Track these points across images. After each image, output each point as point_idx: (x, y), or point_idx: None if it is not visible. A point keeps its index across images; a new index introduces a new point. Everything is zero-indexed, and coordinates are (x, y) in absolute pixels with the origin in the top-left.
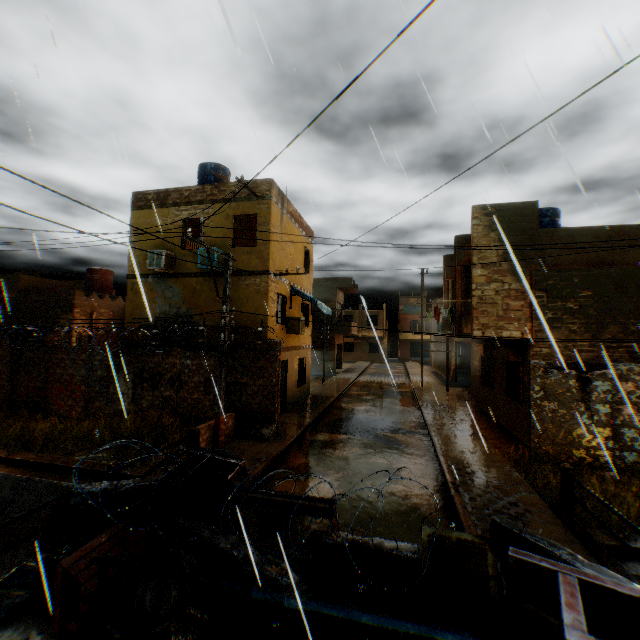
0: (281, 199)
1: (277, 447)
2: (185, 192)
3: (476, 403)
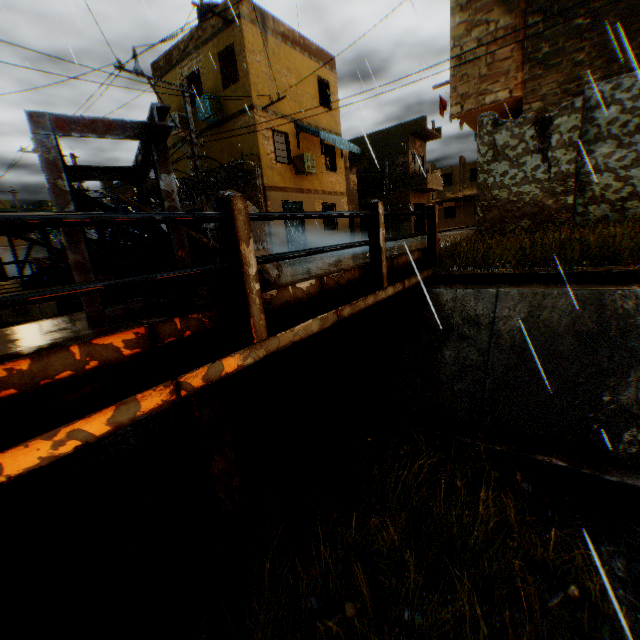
0: (260, 19)
1: None
2: (181, 47)
3: None
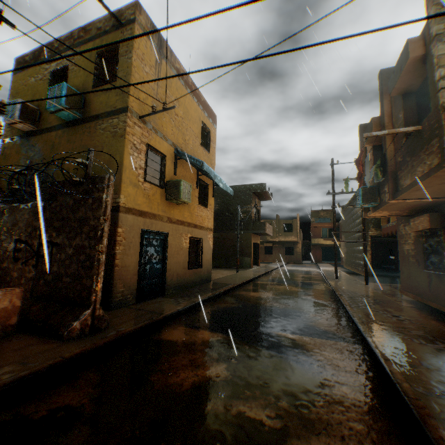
0: (158, 41)
1: (58, 355)
2: (56, 44)
3: (411, 297)
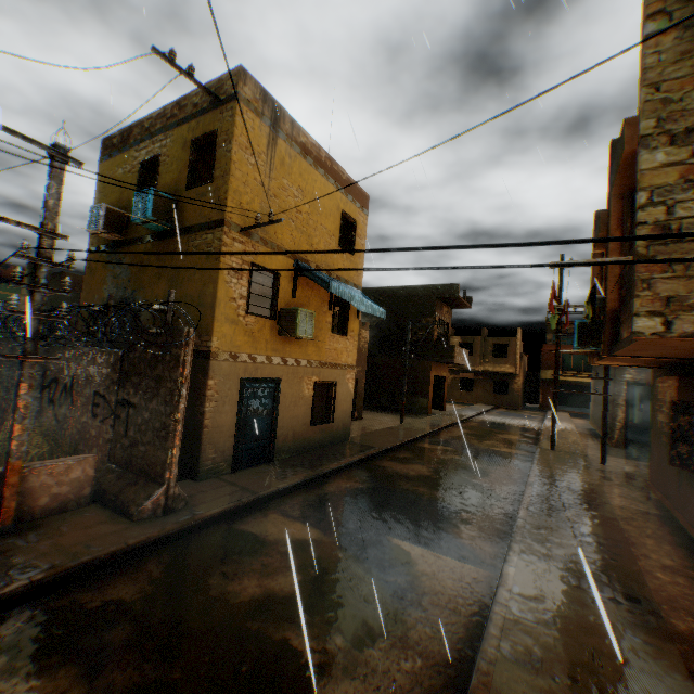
0: (272, 112)
1: (122, 540)
2: (147, 123)
3: (657, 498)
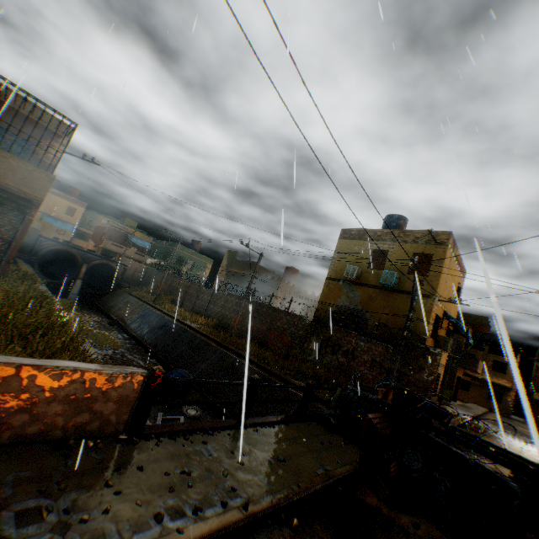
0: (452, 246)
1: None
2: (378, 232)
3: None
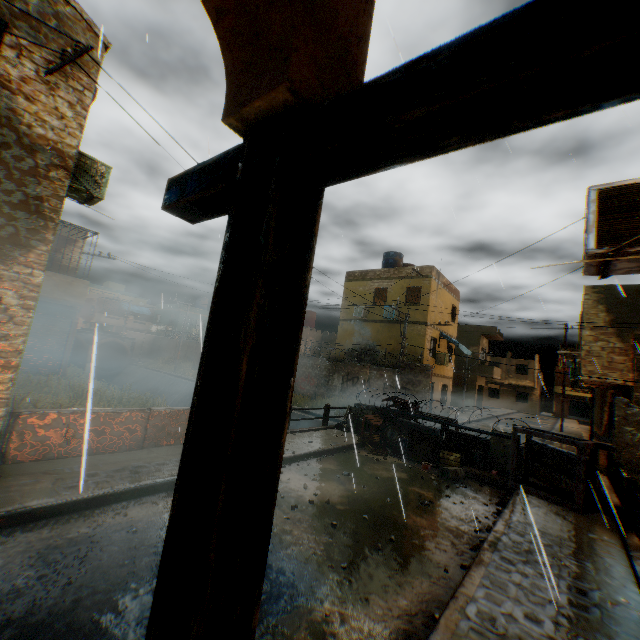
0: (438, 276)
1: None
2: (377, 272)
3: None
